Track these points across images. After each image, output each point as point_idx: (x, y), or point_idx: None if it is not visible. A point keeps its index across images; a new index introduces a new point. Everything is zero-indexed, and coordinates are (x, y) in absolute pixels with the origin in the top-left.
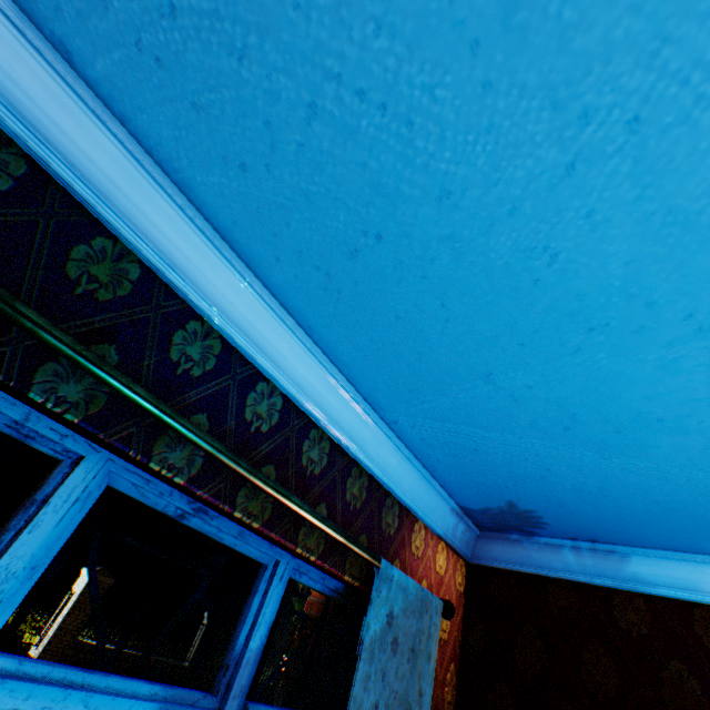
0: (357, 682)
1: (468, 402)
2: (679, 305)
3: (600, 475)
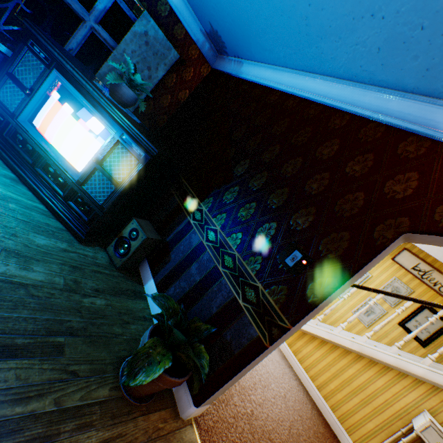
0: (128, 38)
1: None
2: None
3: None
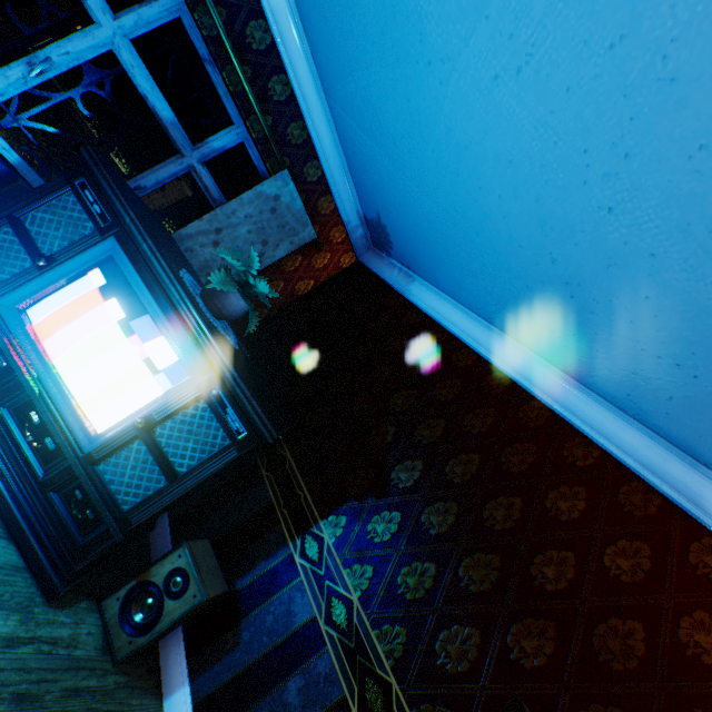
0: (246, 197)
1: (351, 97)
2: (389, 37)
3: (398, 190)
